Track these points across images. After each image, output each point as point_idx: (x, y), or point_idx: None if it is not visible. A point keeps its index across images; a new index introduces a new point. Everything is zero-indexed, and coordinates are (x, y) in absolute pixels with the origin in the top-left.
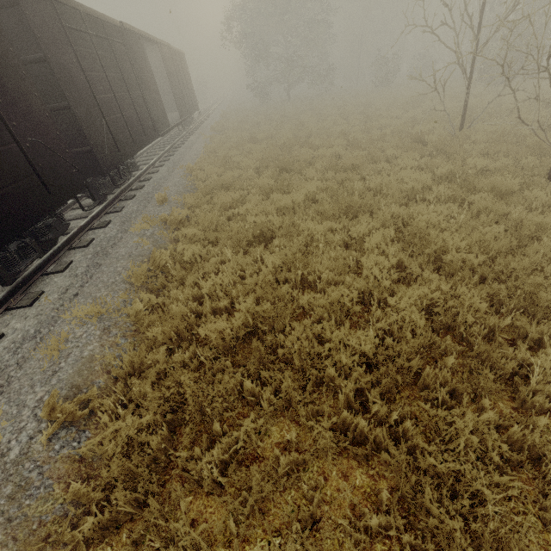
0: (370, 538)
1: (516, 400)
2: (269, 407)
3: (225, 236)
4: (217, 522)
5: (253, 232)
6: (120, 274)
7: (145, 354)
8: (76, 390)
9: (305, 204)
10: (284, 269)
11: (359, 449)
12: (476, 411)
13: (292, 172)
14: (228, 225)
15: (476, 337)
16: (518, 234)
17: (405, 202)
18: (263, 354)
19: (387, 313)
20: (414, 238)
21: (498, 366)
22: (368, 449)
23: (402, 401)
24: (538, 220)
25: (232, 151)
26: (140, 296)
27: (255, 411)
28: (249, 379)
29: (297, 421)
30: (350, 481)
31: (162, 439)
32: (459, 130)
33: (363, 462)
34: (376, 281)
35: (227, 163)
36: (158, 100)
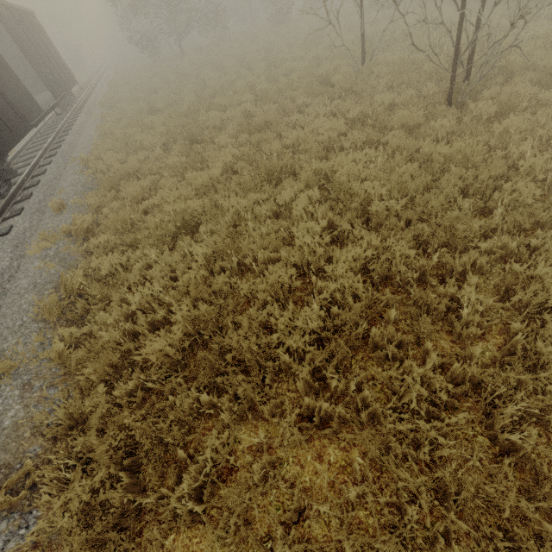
0: (353, 508)
1: (453, 334)
2: (232, 415)
3: (143, 235)
4: (206, 550)
5: (175, 222)
6: (27, 312)
7: (82, 399)
8: (6, 470)
9: (224, 178)
10: (217, 258)
11: (326, 430)
12: (422, 354)
13: (203, 143)
14: (146, 221)
15: (411, 282)
16: (431, 168)
17: (324, 155)
18: (213, 361)
19: (327, 284)
20: (339, 194)
21: (434, 306)
22: (334, 427)
23: (357, 367)
24: (445, 151)
25: (131, 129)
26: (59, 333)
27: (217, 426)
28: (204, 392)
29: (264, 417)
30: (325, 460)
31: (124, 489)
32: (362, 65)
33: (334, 437)
34: (311, 250)
35: (128, 144)
36: (14, 80)
